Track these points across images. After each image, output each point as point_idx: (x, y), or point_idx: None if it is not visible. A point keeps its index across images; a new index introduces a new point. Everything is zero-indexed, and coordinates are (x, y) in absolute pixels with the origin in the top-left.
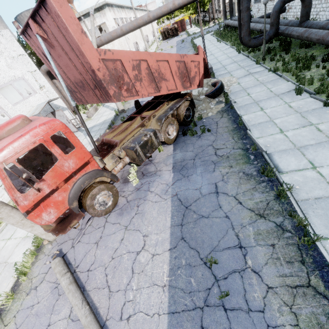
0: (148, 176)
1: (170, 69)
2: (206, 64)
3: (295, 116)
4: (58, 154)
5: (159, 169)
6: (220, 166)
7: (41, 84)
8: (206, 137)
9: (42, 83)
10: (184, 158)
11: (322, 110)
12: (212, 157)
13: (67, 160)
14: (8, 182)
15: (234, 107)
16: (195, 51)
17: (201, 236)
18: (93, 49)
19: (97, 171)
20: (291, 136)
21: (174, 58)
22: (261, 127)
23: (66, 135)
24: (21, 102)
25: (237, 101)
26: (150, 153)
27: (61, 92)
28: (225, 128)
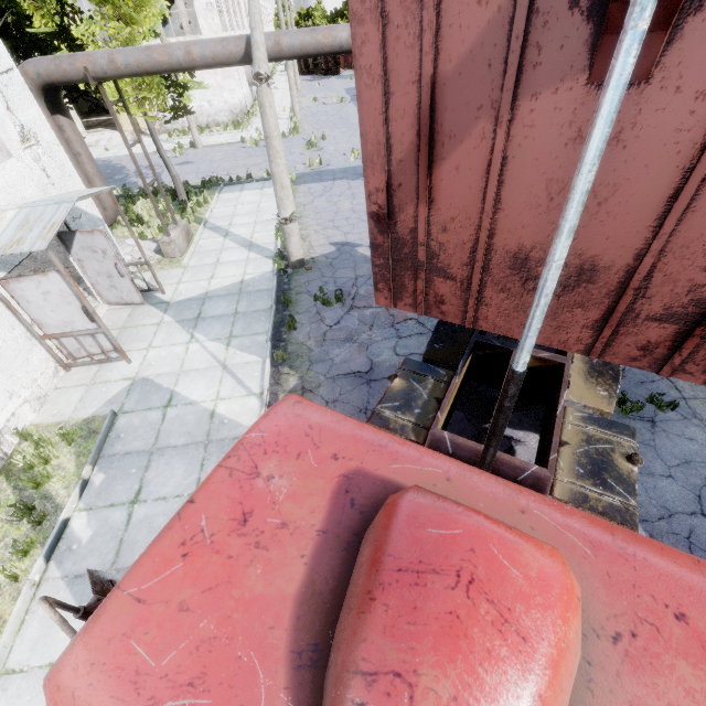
0: None
1: None
2: None
3: None
4: None
5: None
6: None
7: (27, 126)
8: (678, 428)
9: (29, 123)
10: (665, 502)
11: None
12: None
13: None
14: None
15: None
16: None
17: None
18: None
19: None
20: None
21: None
22: None
23: None
24: None
25: None
26: None
27: (79, 161)
28: None
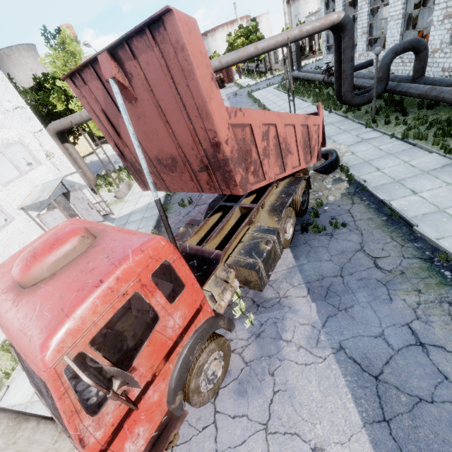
0: (267, 308)
1: (295, 137)
2: (323, 128)
3: None
4: (161, 306)
5: (284, 295)
6: (399, 290)
7: (49, 151)
8: (344, 236)
9: (50, 149)
10: (322, 273)
11: None
12: (373, 271)
13: (172, 313)
14: (71, 399)
15: (369, 189)
16: (261, 108)
17: (443, 449)
18: (222, 107)
19: (211, 321)
20: None
21: (299, 121)
22: (431, 221)
23: (173, 266)
24: (16, 179)
25: (365, 178)
26: (272, 269)
27: (77, 161)
28: (369, 221)
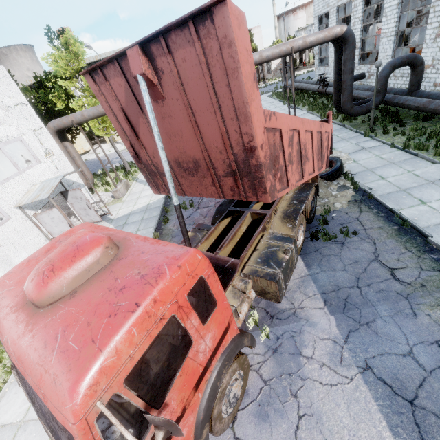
0: (282, 320)
1: (311, 143)
2: (331, 136)
3: None
4: (194, 329)
5: (299, 306)
6: (422, 305)
7: (48, 149)
8: (356, 245)
9: (49, 147)
10: (337, 283)
11: None
12: (392, 283)
13: (204, 335)
14: None
15: (376, 197)
16: None
17: None
18: (260, 109)
19: (238, 340)
20: None
21: (316, 128)
22: None
23: (208, 283)
24: (14, 177)
25: (370, 186)
26: (289, 279)
27: (75, 160)
28: (380, 230)
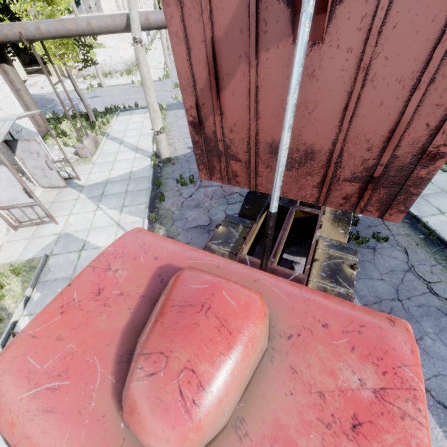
0: None
1: None
2: None
3: None
4: None
5: None
6: None
7: None
8: (388, 252)
9: None
10: (378, 294)
11: None
12: (430, 298)
13: None
14: None
15: None
16: None
17: None
18: None
19: None
20: None
21: None
22: None
23: None
24: None
25: None
26: None
27: (20, 94)
28: (408, 237)
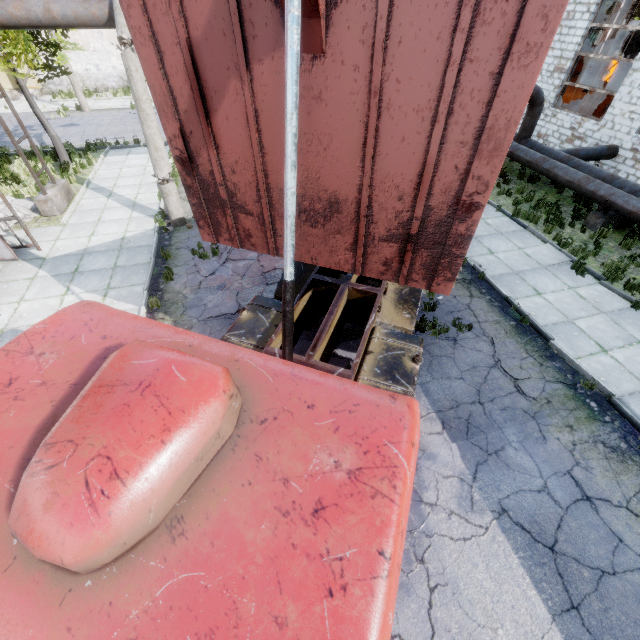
0: None
1: None
2: None
3: (605, 320)
4: None
5: None
6: (550, 426)
7: None
8: (472, 343)
9: None
10: (455, 397)
11: (633, 314)
12: (517, 398)
13: None
14: None
15: (489, 279)
16: None
17: (637, 633)
18: None
19: None
20: (624, 362)
21: None
22: (563, 333)
23: None
24: None
25: (479, 262)
26: None
27: None
28: (496, 325)
